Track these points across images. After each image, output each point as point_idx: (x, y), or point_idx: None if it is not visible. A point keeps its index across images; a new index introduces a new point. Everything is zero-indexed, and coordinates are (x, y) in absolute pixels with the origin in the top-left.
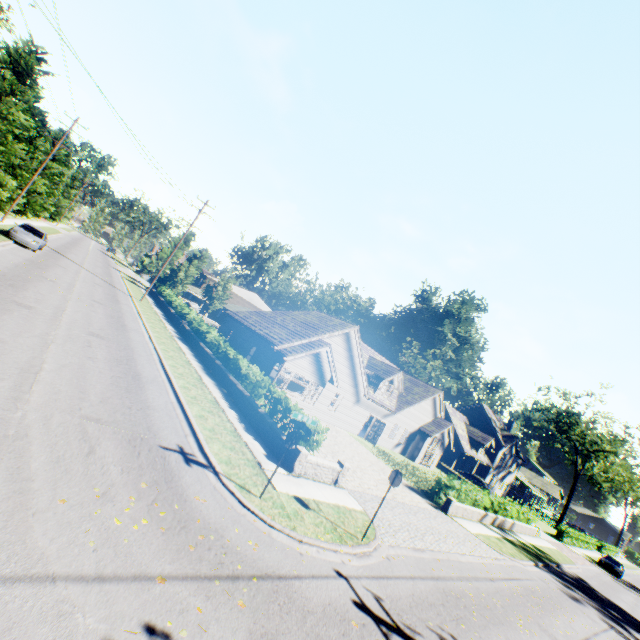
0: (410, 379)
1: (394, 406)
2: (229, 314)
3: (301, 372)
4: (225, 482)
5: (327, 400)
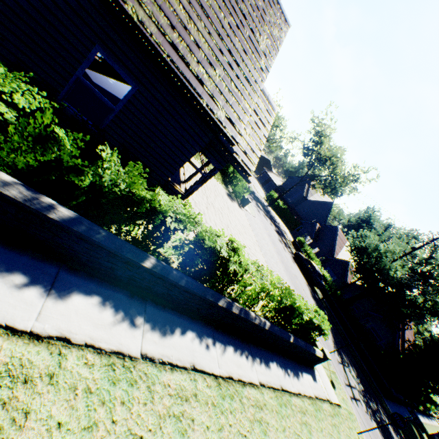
0: None
1: None
2: None
3: None
4: None
5: None
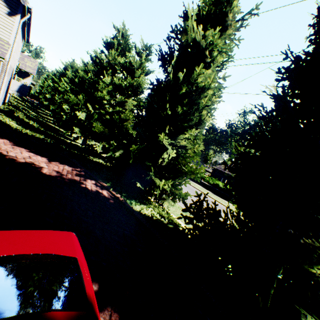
0: None
1: None
2: (217, 169)
3: None
4: None
5: None
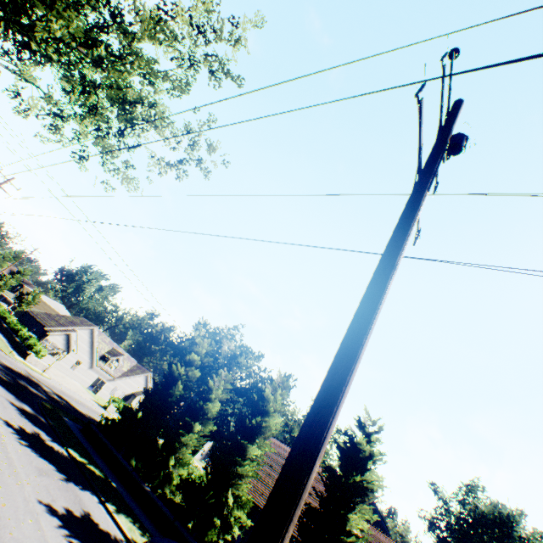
0: (139, 366)
1: (118, 376)
2: (28, 311)
3: (57, 342)
4: None
5: (71, 362)
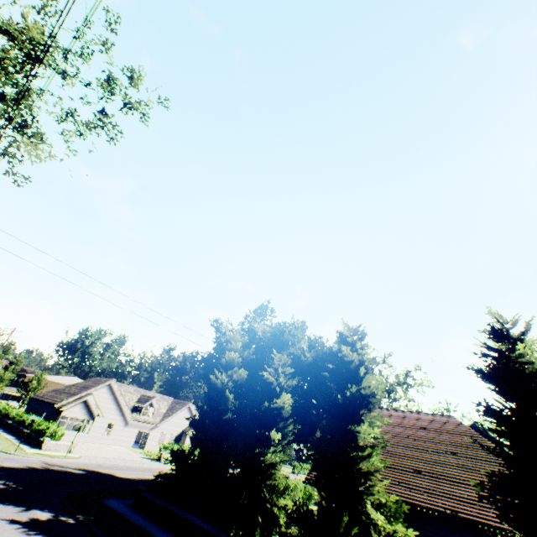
0: (177, 401)
1: (159, 420)
2: (33, 397)
3: (76, 415)
4: (0, 449)
5: (102, 429)
